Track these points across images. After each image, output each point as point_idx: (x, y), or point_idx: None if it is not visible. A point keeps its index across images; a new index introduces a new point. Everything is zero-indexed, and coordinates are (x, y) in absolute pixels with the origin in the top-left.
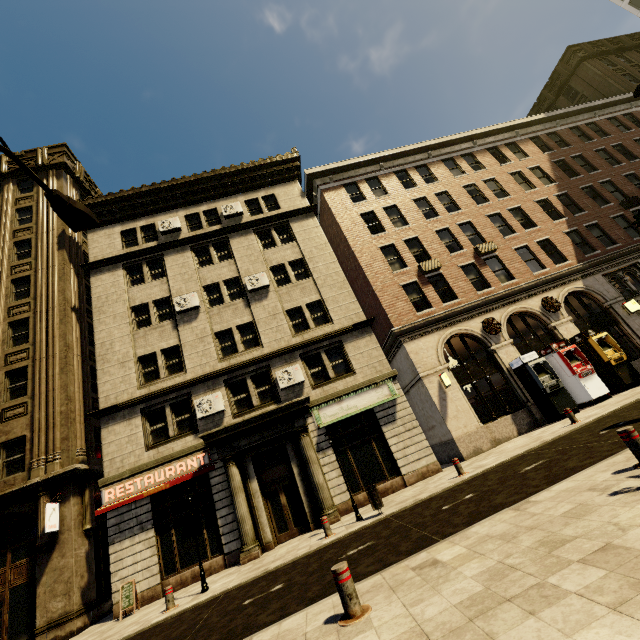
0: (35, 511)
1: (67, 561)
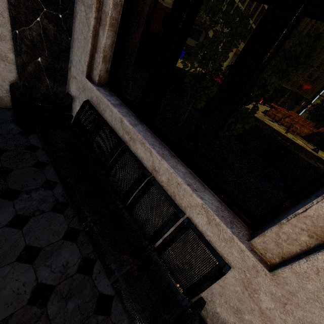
0: (301, 100)
1: (299, 108)
